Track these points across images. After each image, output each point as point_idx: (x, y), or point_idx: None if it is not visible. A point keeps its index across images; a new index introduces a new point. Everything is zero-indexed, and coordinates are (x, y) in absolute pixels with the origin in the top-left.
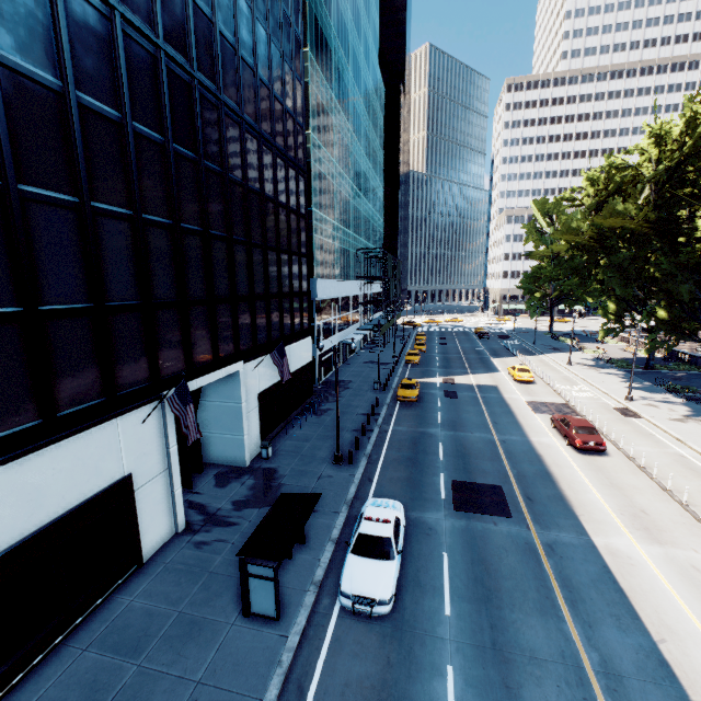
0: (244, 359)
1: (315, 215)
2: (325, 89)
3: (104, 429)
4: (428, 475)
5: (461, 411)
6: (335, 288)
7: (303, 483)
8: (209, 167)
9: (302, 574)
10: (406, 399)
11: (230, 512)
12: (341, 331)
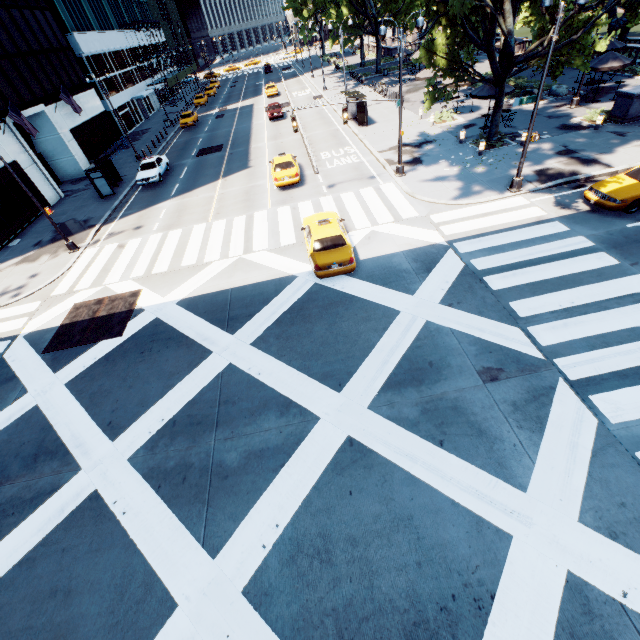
0: (44, 104)
1: None
2: None
3: None
4: (189, 151)
5: (222, 123)
6: (99, 42)
7: (121, 171)
8: None
9: (124, 187)
10: (186, 125)
11: (85, 187)
12: (129, 88)
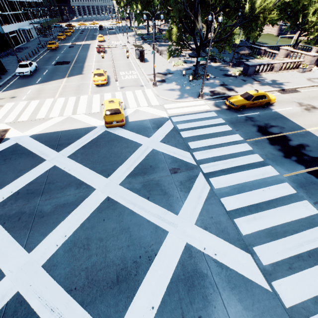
0: None
1: None
2: None
3: None
4: (50, 62)
5: (71, 50)
6: None
7: (7, 67)
8: None
9: (8, 76)
10: (51, 48)
11: None
12: (17, 23)
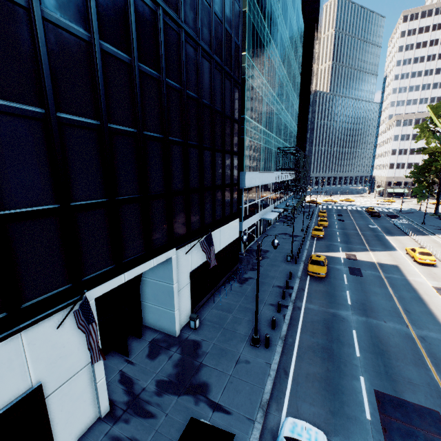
0: (177, 246)
1: (247, 121)
2: (260, 19)
3: (1, 348)
4: (347, 377)
5: (368, 292)
6: (260, 178)
7: (222, 367)
8: (145, 70)
9: None
10: (316, 274)
11: (152, 395)
12: (262, 210)
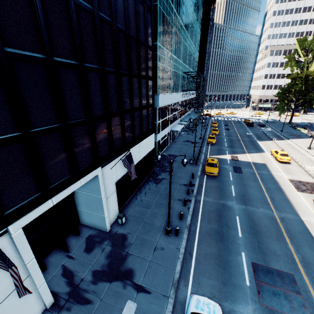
0: (102, 164)
1: (159, 48)
2: None
3: None
4: (233, 254)
5: (246, 185)
6: (170, 98)
7: (143, 255)
8: None
9: None
10: (211, 174)
11: (89, 284)
12: (171, 123)
